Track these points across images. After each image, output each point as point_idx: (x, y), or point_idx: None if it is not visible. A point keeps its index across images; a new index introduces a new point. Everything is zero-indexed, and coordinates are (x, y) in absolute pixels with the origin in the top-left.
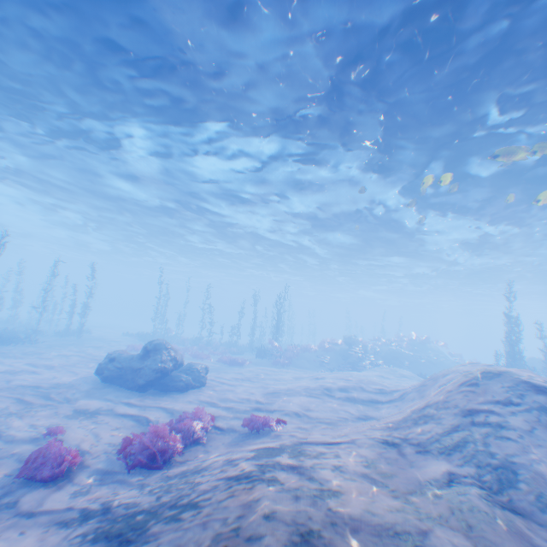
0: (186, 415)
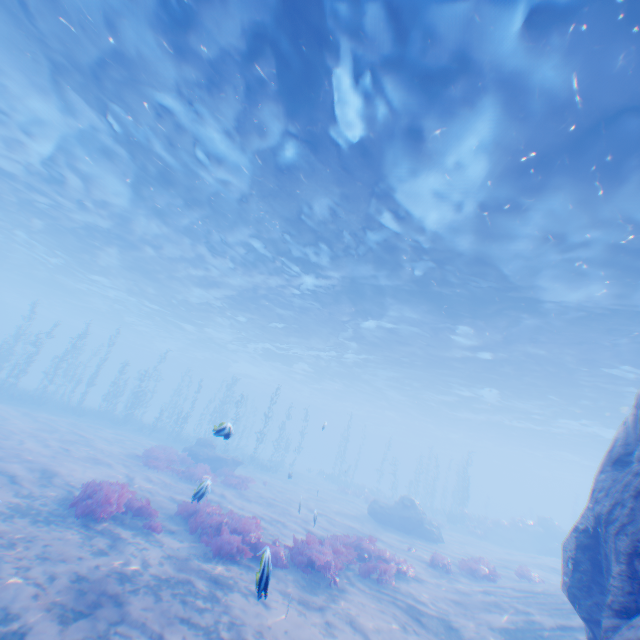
0: (478, 558)
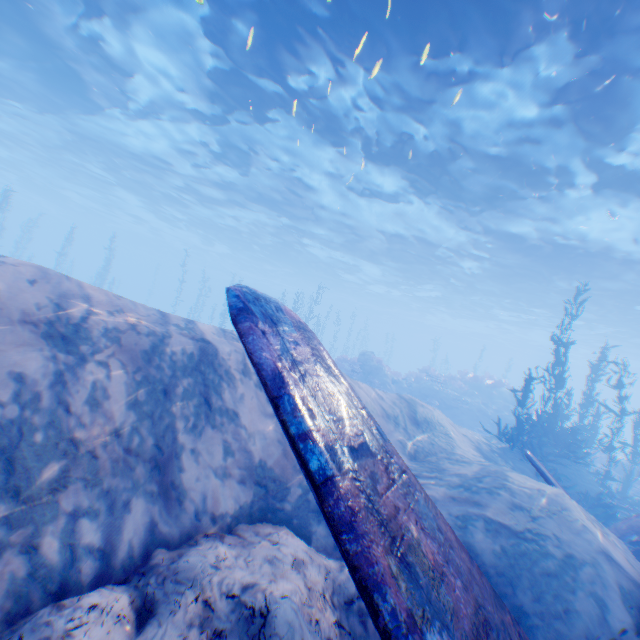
0: None
